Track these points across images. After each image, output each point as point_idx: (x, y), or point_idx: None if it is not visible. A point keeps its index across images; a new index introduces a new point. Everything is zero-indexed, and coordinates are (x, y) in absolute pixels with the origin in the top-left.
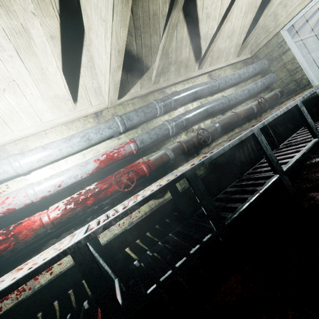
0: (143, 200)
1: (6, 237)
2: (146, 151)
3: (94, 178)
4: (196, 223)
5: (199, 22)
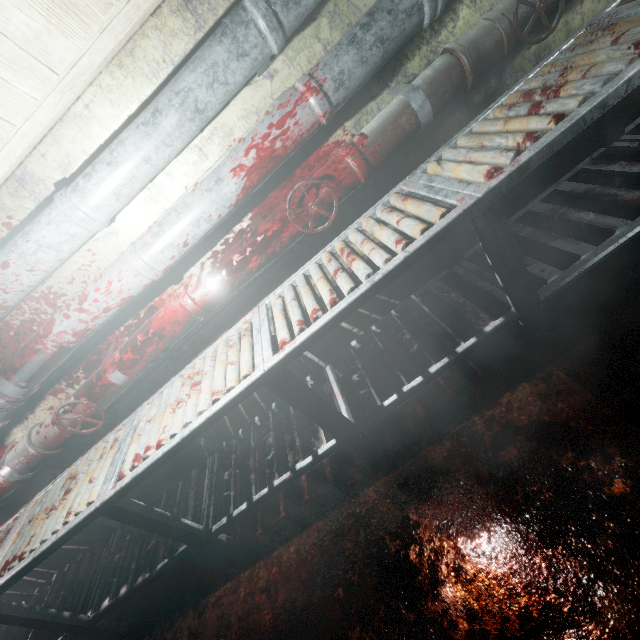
0: (371, 288)
1: (146, 337)
2: (351, 103)
3: (243, 204)
4: (471, 280)
5: None
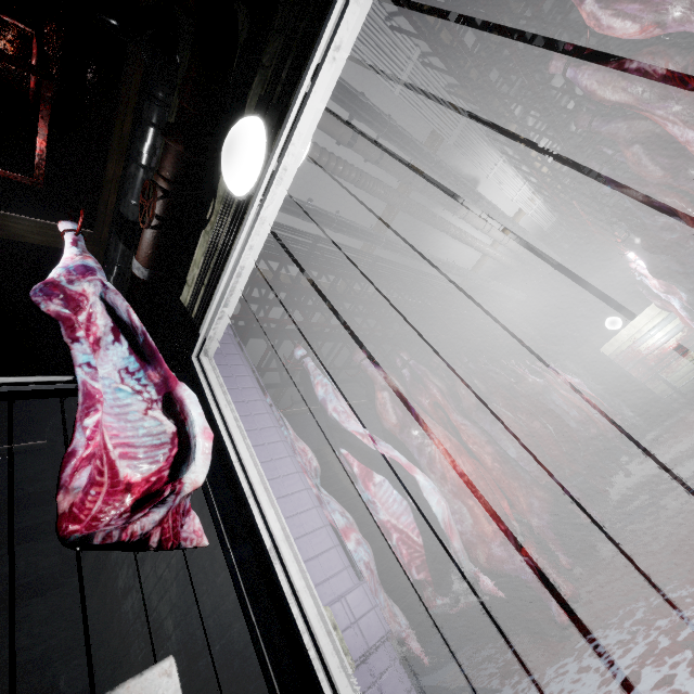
0: None
1: (660, 355)
2: None
3: (684, 330)
4: None
5: None
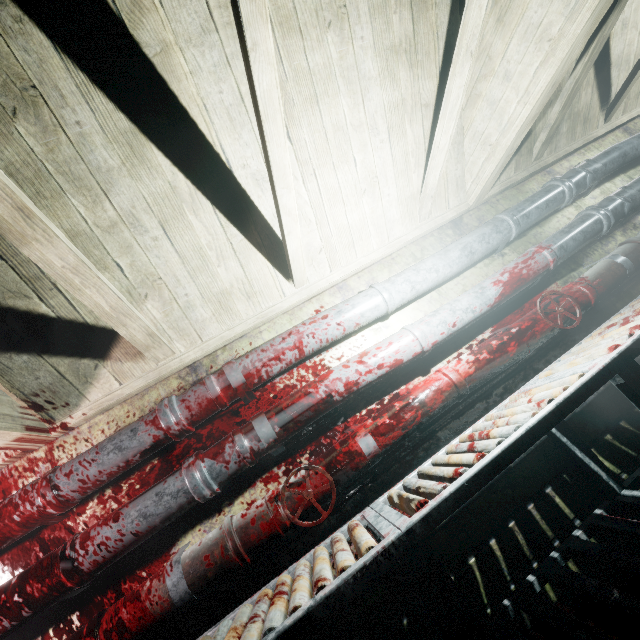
0: None
1: (405, 402)
2: (557, 271)
3: (485, 321)
4: None
5: (610, 38)
